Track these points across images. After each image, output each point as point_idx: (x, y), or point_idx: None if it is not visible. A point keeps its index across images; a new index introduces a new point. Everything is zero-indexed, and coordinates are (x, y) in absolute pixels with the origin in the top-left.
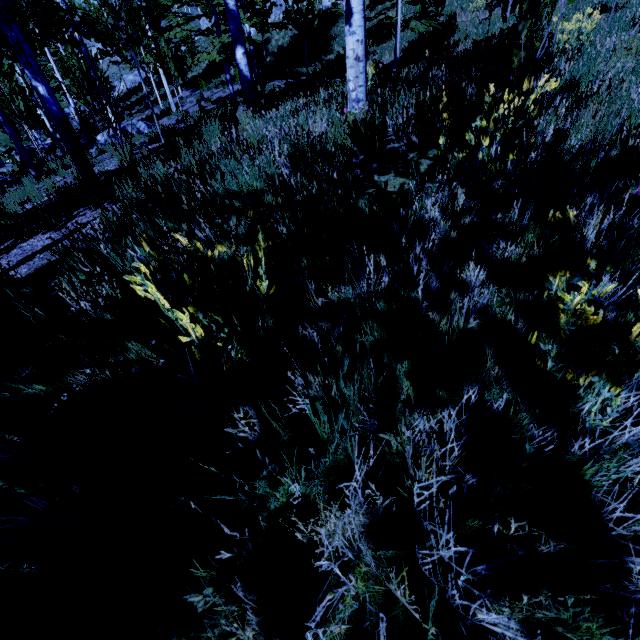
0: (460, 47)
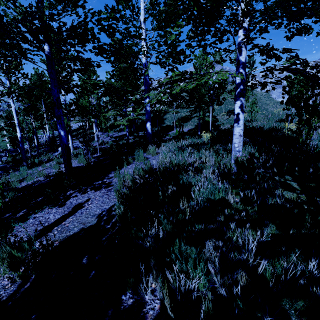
0: (221, 126)
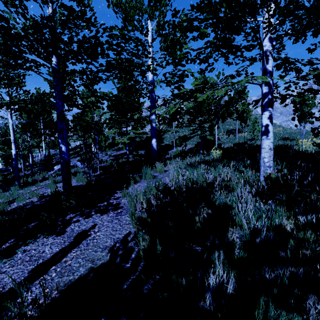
0: (222, 145)
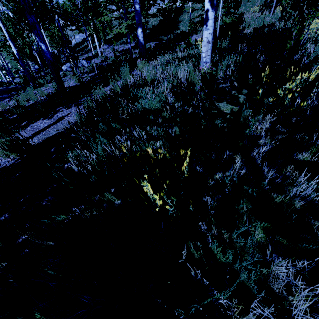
0: (245, 30)
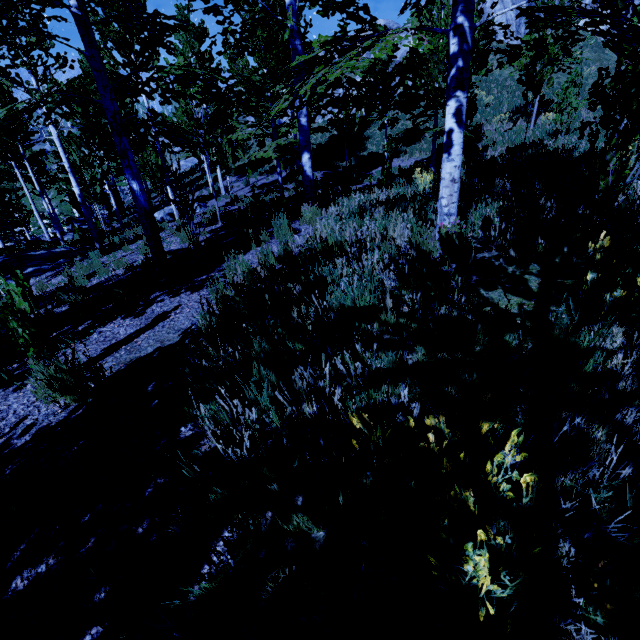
0: (489, 151)
